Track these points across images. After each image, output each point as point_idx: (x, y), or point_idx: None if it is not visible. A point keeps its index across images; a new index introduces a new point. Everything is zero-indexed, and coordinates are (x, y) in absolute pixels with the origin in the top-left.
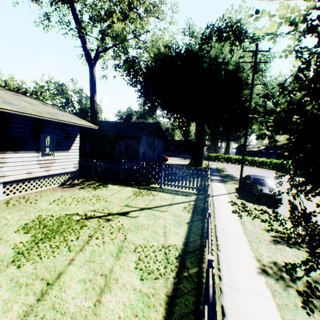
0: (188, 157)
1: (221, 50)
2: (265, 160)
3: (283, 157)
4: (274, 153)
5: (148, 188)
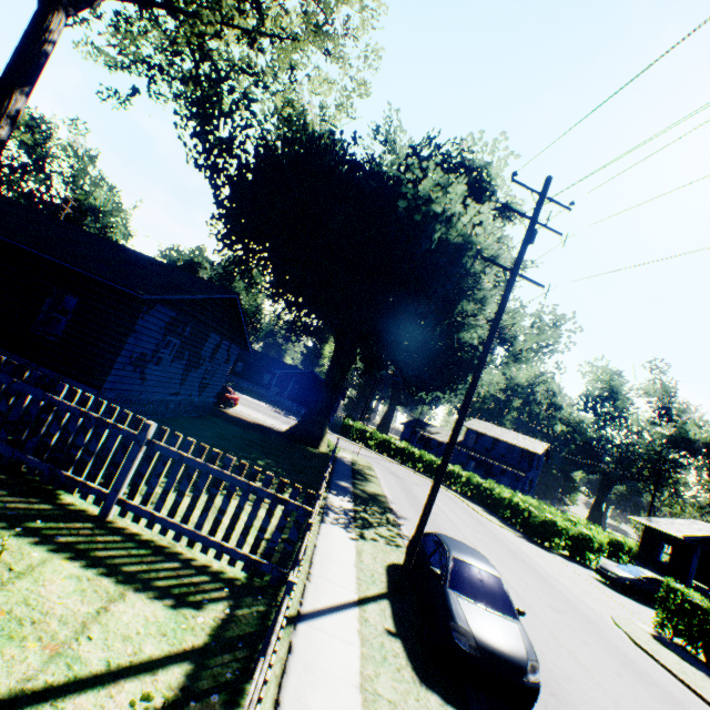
0: (298, 412)
1: (447, 186)
2: (458, 471)
3: (489, 472)
4: (475, 459)
5: (25, 516)
